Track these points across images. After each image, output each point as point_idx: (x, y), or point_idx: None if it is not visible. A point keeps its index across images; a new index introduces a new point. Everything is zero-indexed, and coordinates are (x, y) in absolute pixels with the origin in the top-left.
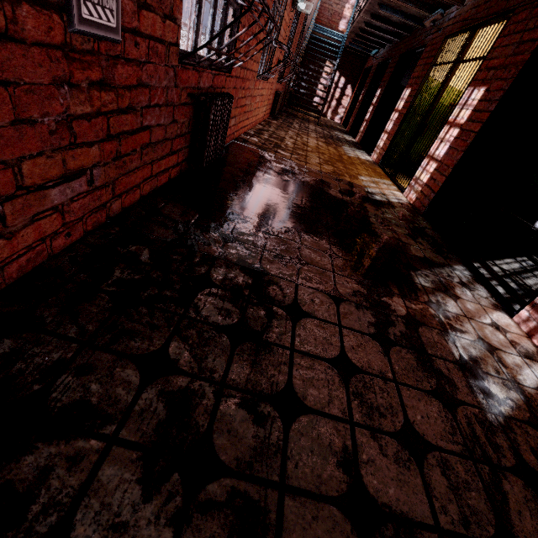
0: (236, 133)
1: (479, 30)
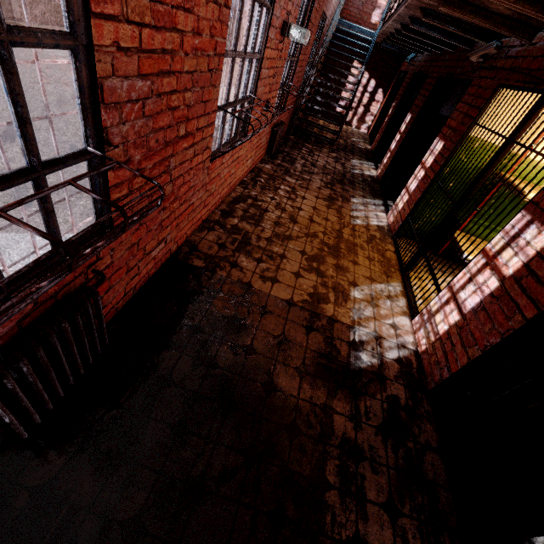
0: (178, 242)
1: None
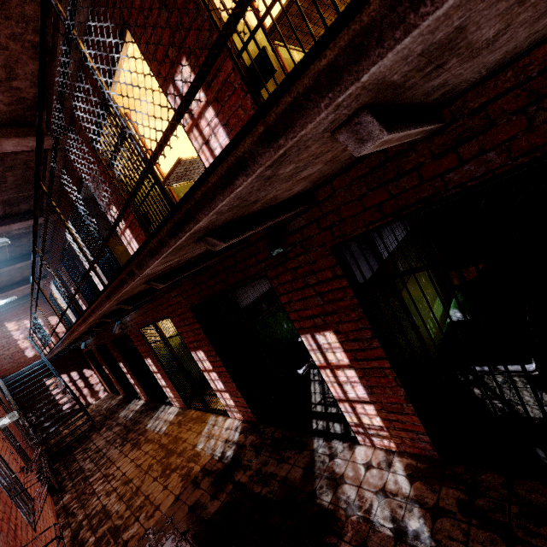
0: None
1: (157, 323)
